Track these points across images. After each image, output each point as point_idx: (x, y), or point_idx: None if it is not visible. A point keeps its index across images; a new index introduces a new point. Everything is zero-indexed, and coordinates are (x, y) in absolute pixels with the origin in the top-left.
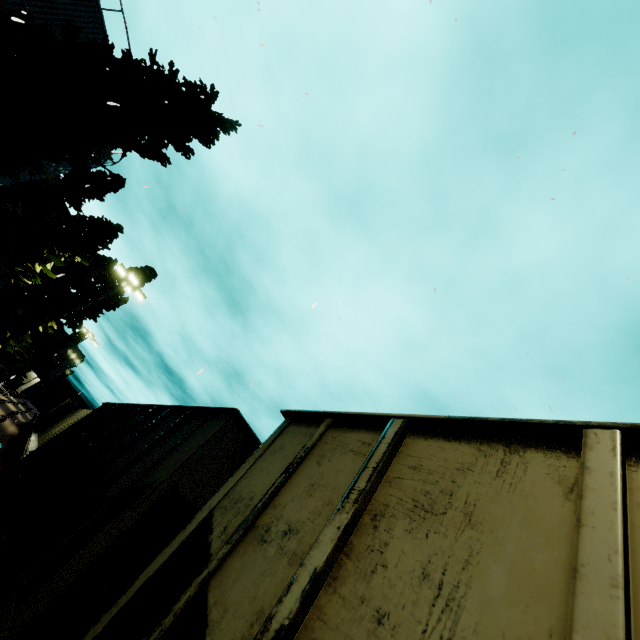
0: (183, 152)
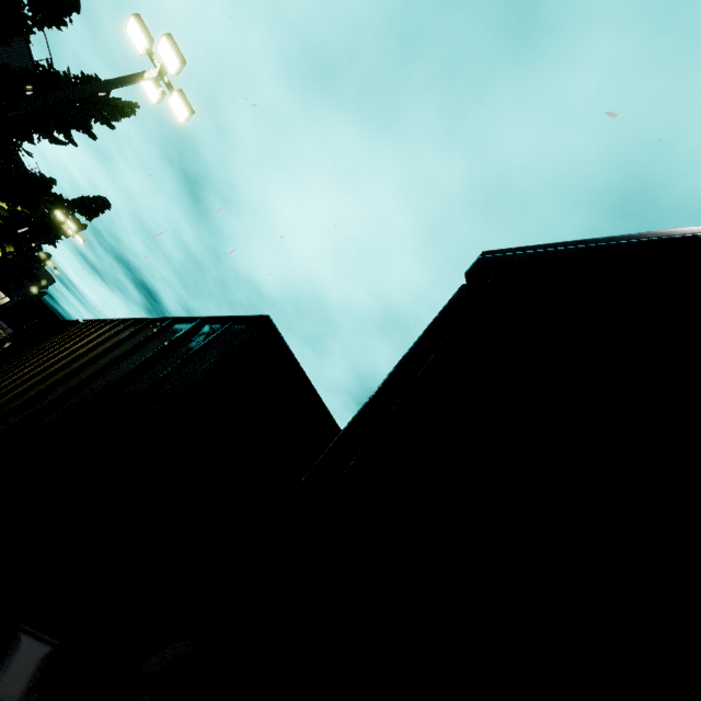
0: (90, 135)
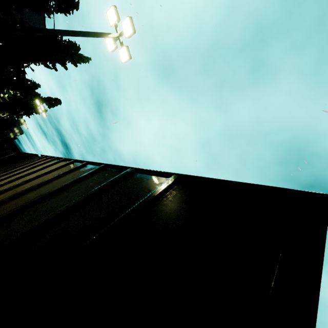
0: (64, 67)
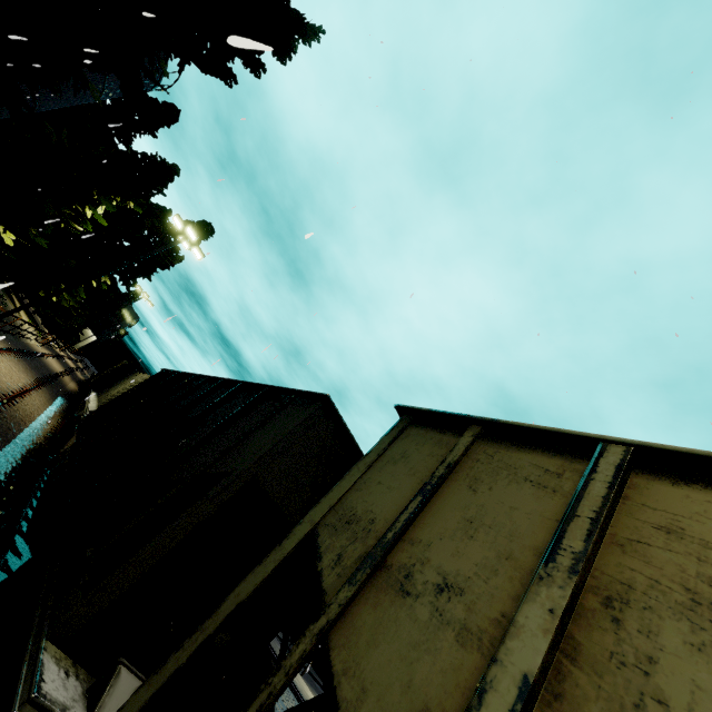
0: (252, 68)
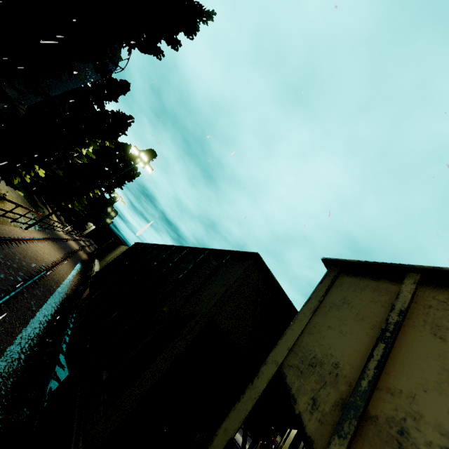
0: (172, 45)
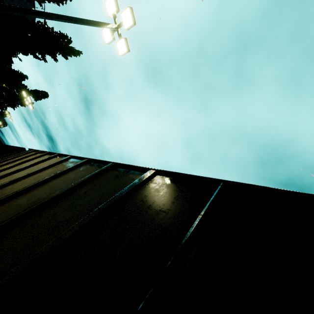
0: (54, 59)
